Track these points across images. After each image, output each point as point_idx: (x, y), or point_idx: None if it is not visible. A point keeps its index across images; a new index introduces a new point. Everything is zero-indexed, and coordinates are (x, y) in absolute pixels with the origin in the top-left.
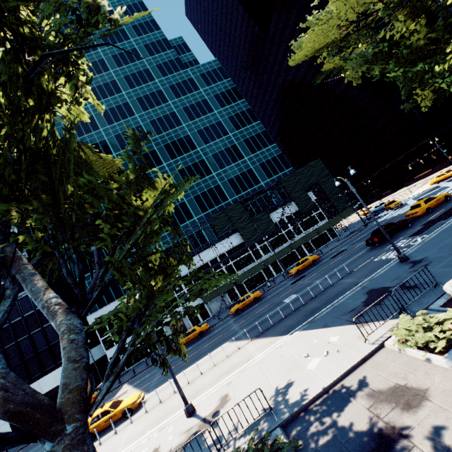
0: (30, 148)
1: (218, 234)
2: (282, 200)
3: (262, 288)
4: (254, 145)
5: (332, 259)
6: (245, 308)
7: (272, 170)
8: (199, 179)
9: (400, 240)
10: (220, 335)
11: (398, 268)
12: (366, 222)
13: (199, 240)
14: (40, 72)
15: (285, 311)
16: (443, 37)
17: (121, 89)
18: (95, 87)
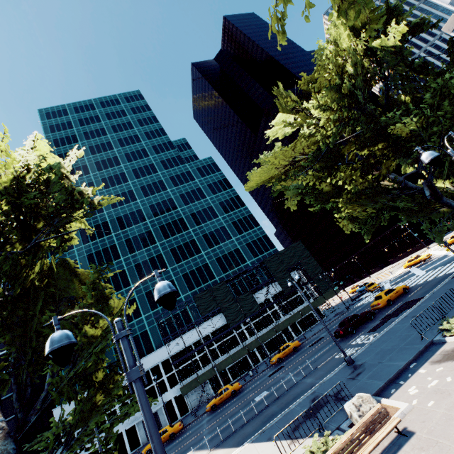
0: (15, 293)
1: (202, 315)
2: (268, 278)
3: (243, 378)
4: (241, 227)
5: (310, 348)
6: (222, 404)
7: (257, 250)
8: (189, 257)
9: (361, 335)
10: (189, 440)
11: (343, 371)
12: (351, 303)
13: (184, 320)
14: (38, 233)
15: (251, 414)
16: (342, 188)
17: (128, 179)
18: (106, 177)
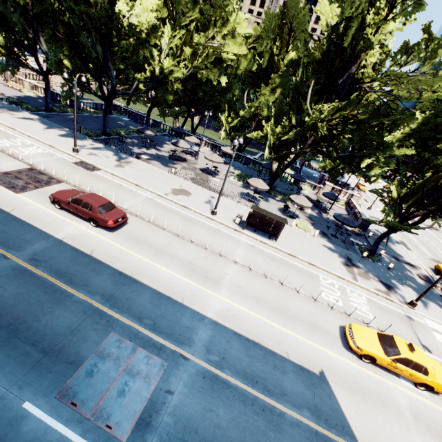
0: None
1: None
2: None
3: None
4: None
5: None
6: None
7: None
8: None
9: None
10: None
11: None
12: None
13: None
14: None
15: None
16: None
17: None
18: None
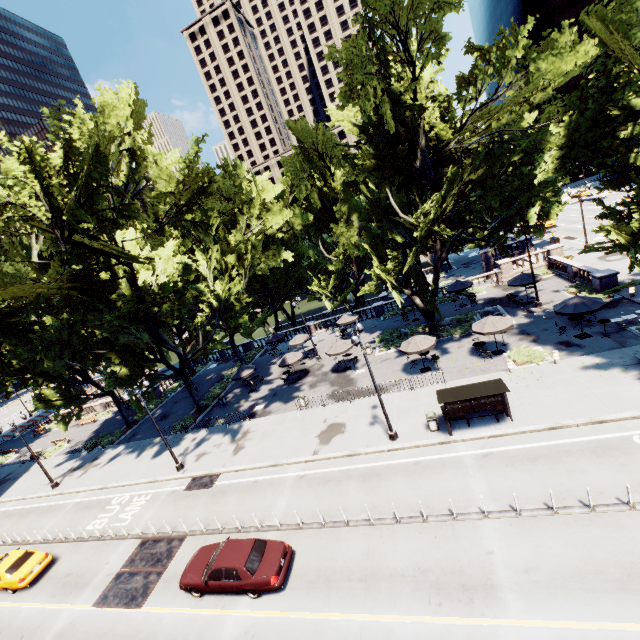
0: None
1: None
2: None
3: None
4: None
5: None
6: None
7: None
8: None
9: None
10: None
11: None
12: None
13: None
14: None
15: None
16: None
17: None
18: None
